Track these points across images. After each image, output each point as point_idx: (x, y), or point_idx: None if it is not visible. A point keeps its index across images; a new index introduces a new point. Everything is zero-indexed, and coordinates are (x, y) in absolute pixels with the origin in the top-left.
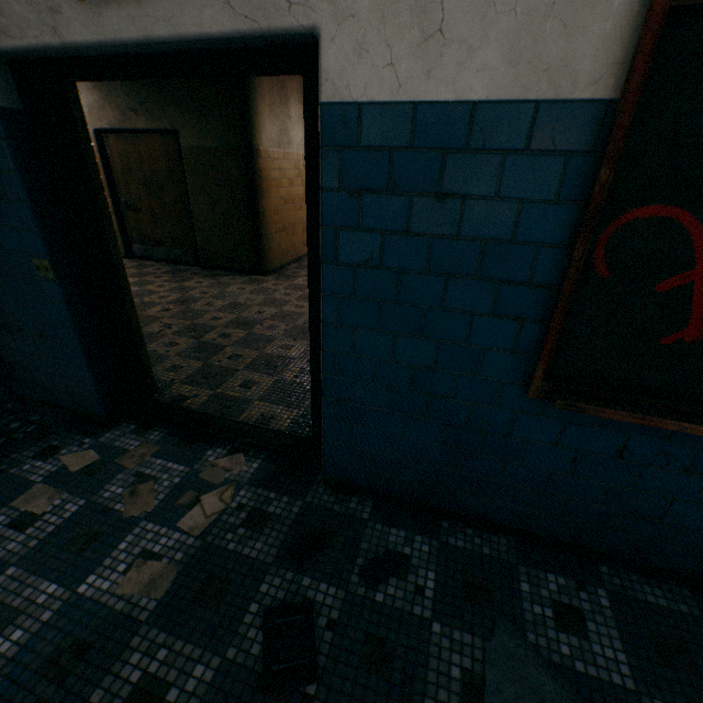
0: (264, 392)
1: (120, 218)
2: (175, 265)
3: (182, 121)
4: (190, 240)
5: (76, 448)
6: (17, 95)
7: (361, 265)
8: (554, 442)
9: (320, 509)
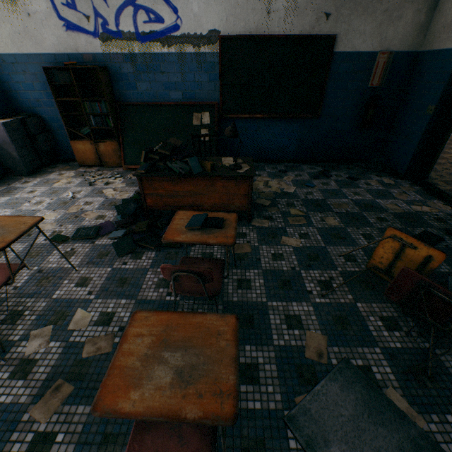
0: None
1: None
2: None
3: None
4: None
5: (387, 178)
6: None
7: None
8: None
9: None
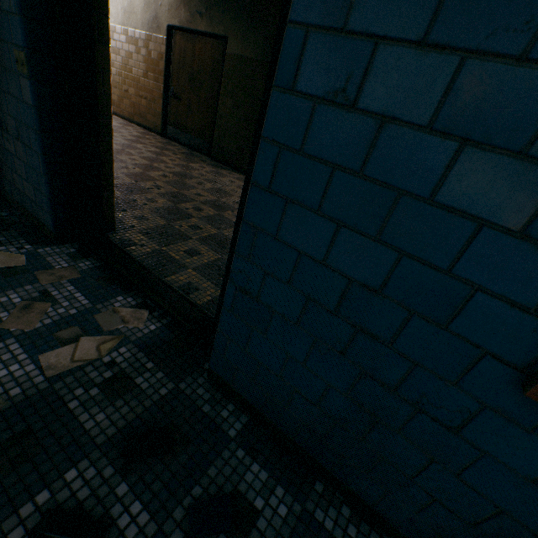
0: (202, 264)
1: (165, 102)
2: (192, 150)
3: (233, 30)
4: (209, 133)
5: (13, 249)
6: None
7: (326, 99)
8: (532, 476)
9: (188, 402)
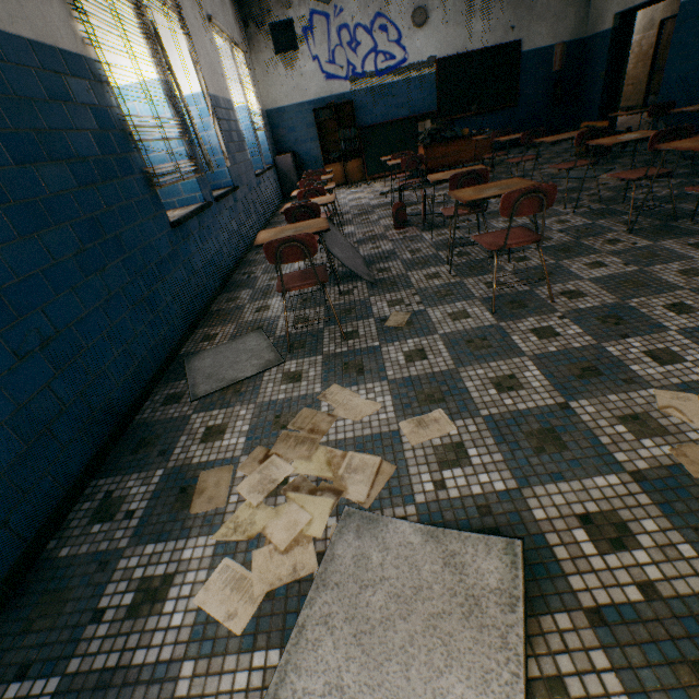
0: None
1: (649, 79)
2: None
3: None
4: None
5: None
6: (618, 23)
7: (678, 45)
8: None
9: None
